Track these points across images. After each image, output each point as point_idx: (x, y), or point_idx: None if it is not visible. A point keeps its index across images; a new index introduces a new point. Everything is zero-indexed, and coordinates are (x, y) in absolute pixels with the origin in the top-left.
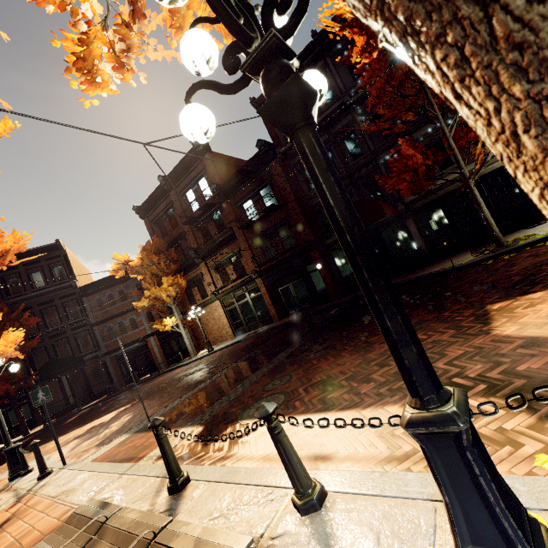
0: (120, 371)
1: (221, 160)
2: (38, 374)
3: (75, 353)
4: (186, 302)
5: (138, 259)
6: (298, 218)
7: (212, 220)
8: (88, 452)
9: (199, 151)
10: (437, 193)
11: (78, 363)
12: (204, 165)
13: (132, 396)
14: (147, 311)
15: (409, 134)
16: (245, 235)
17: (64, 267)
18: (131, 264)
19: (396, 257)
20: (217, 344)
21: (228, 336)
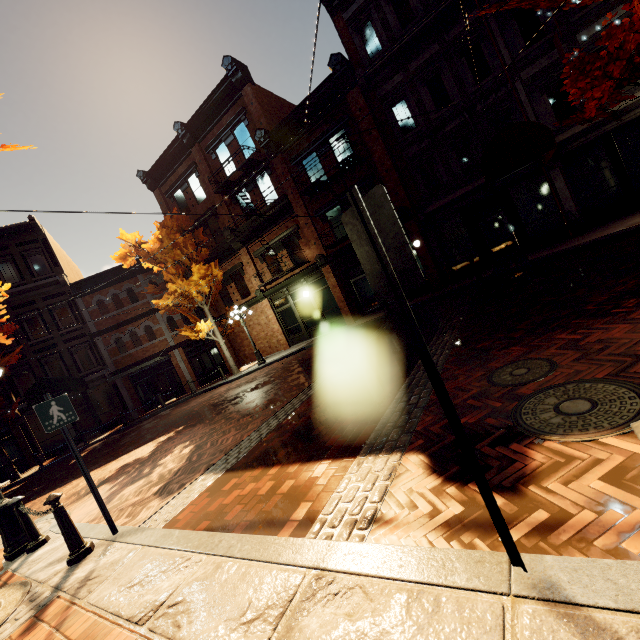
0: (136, 394)
1: (266, 98)
2: (22, 401)
3: (73, 372)
4: (219, 304)
5: (152, 243)
6: (388, 176)
7: (256, 187)
8: (146, 506)
9: (236, 80)
10: (621, 119)
11: (79, 385)
12: (243, 104)
13: (167, 423)
14: (170, 314)
15: (571, 35)
16: (305, 205)
17: (45, 256)
18: (144, 247)
19: (529, 226)
20: (264, 357)
21: (279, 345)
